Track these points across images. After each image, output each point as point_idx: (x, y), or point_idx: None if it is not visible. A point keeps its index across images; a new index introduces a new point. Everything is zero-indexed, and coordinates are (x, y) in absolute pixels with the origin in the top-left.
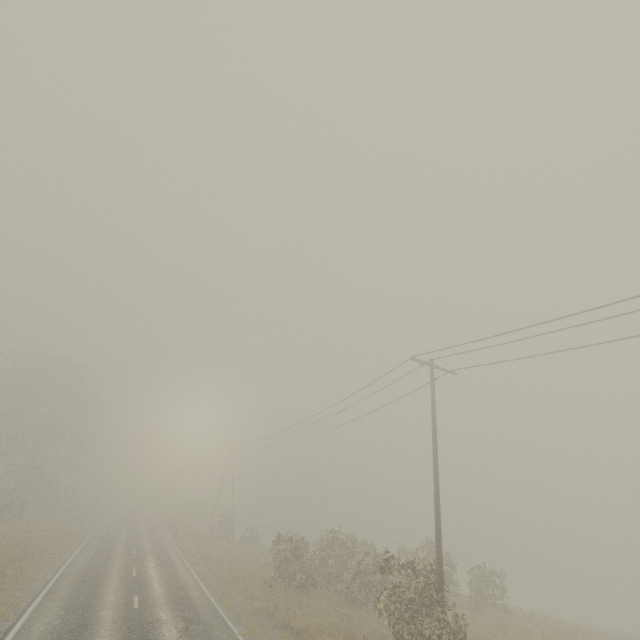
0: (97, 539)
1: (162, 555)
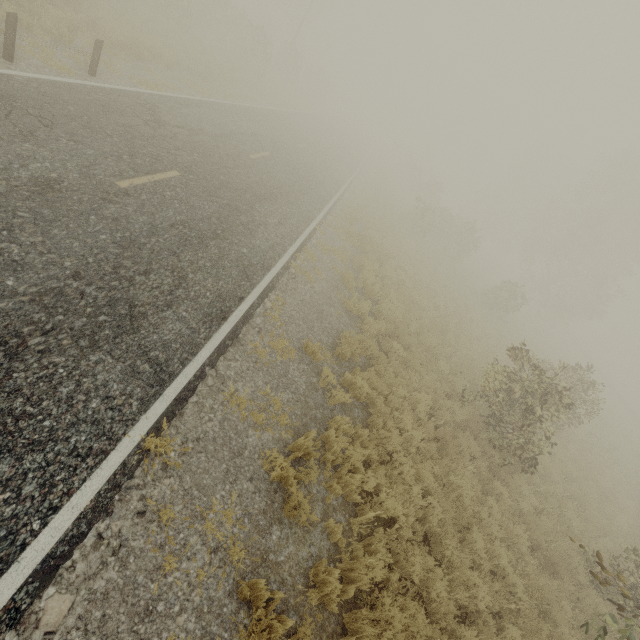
0: (320, 194)
1: (279, 124)
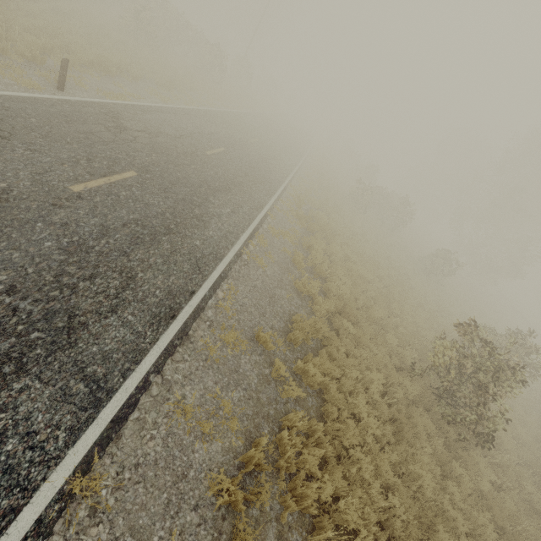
0: (271, 182)
1: (234, 123)
